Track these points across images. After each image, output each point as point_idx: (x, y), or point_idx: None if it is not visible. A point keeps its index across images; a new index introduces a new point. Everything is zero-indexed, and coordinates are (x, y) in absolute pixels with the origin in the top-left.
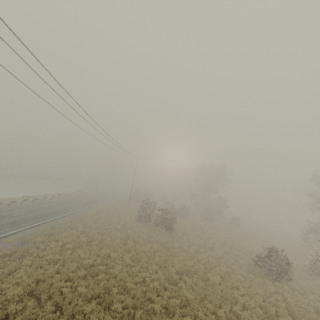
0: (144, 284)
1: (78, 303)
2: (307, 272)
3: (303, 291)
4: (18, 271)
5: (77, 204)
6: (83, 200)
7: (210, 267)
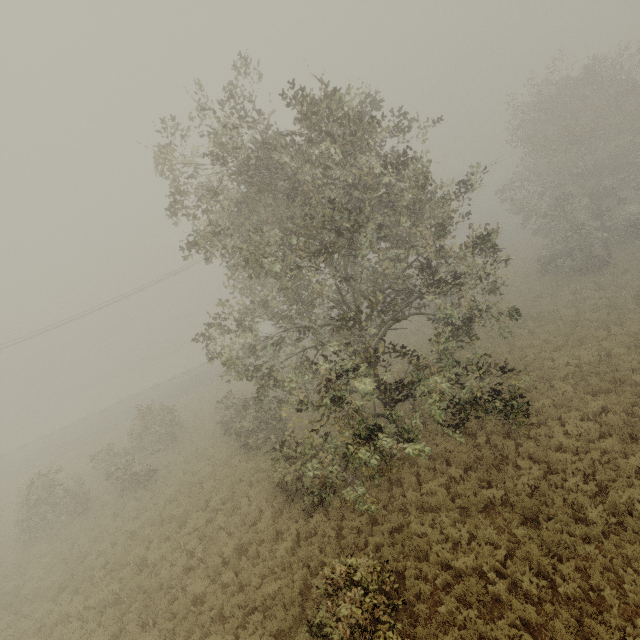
0: None
1: None
2: None
3: None
4: None
5: (170, 394)
6: (210, 372)
7: None
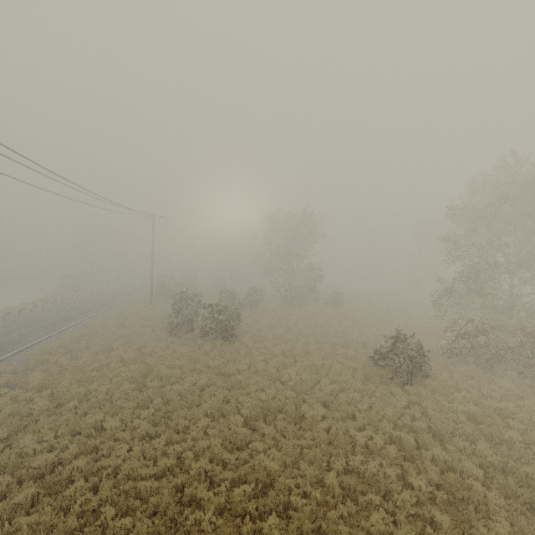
0: (179, 469)
1: None
2: (444, 355)
3: (446, 390)
4: None
5: (37, 327)
6: (52, 316)
7: (304, 390)
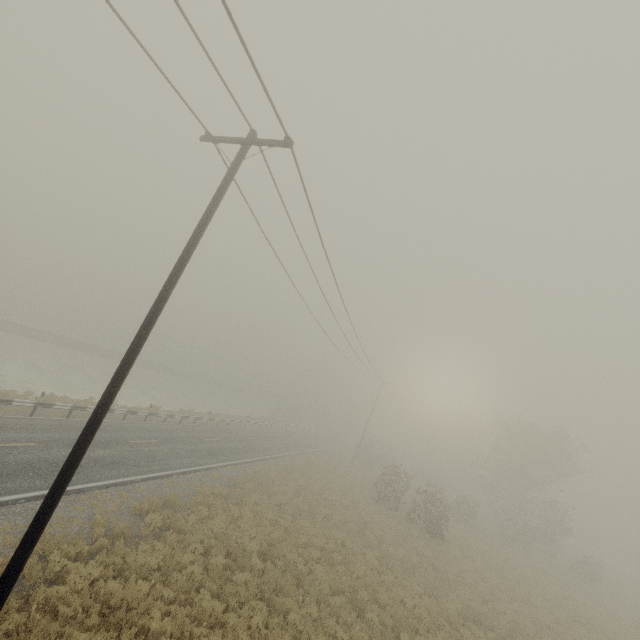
0: (403, 606)
1: (323, 589)
2: None
3: None
4: (240, 521)
5: (275, 443)
6: (281, 438)
7: (521, 631)
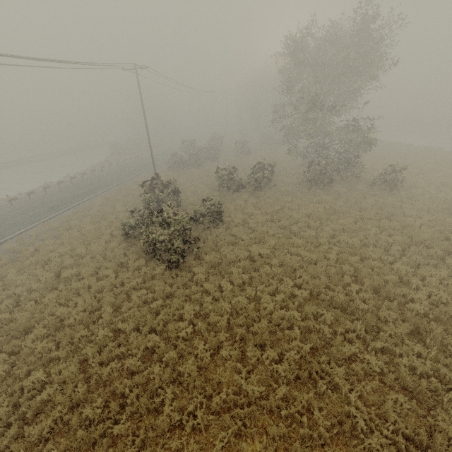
0: None
1: None
2: None
3: None
4: None
5: (34, 213)
6: (63, 196)
7: None
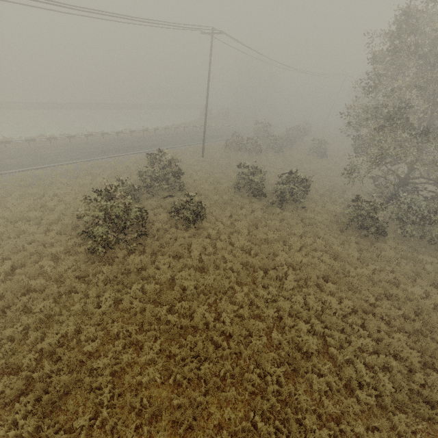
0: None
1: None
2: None
3: None
4: None
5: (89, 151)
6: (123, 144)
7: None
